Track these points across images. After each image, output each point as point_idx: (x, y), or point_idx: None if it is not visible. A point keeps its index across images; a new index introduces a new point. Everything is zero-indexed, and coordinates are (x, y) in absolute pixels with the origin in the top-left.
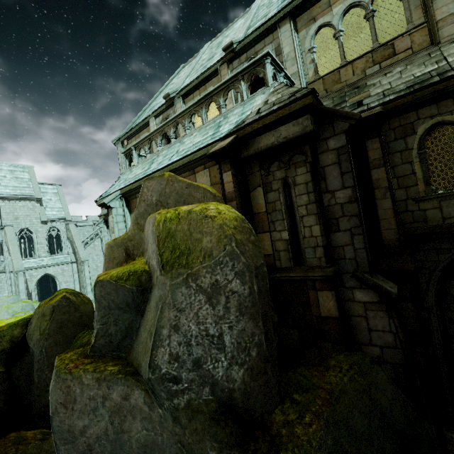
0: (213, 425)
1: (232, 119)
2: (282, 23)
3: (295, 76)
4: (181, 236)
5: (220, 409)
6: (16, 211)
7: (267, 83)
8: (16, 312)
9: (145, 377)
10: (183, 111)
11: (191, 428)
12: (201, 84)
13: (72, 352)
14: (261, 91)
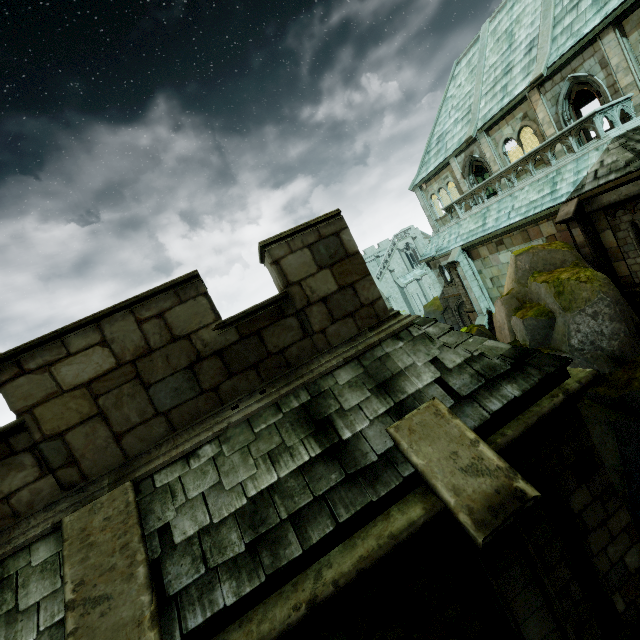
0: (606, 362)
1: (567, 177)
2: (603, 34)
3: (631, 87)
4: (567, 293)
5: (608, 357)
6: None
7: (598, 136)
8: None
9: (566, 351)
10: (506, 168)
11: (595, 364)
12: (506, 113)
13: None
14: (593, 146)
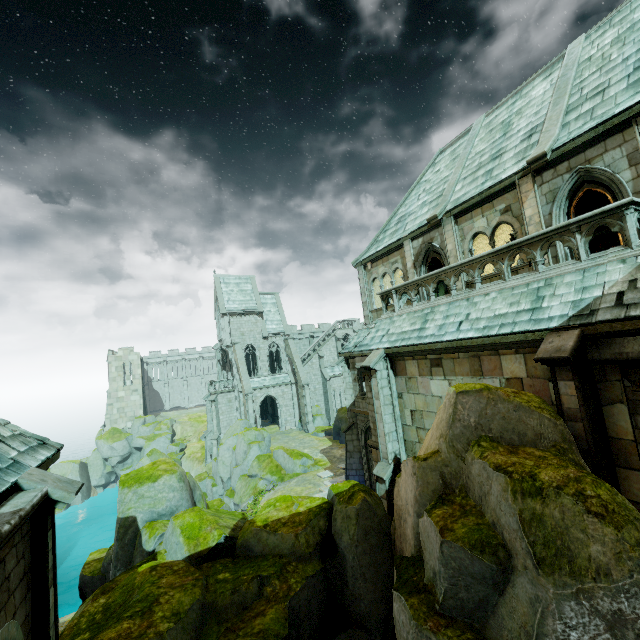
0: None
1: (563, 293)
2: None
3: None
4: (552, 525)
5: None
6: (242, 327)
7: (627, 242)
8: (251, 441)
9: None
10: (471, 259)
11: None
12: (484, 200)
13: (416, 597)
14: (616, 255)
